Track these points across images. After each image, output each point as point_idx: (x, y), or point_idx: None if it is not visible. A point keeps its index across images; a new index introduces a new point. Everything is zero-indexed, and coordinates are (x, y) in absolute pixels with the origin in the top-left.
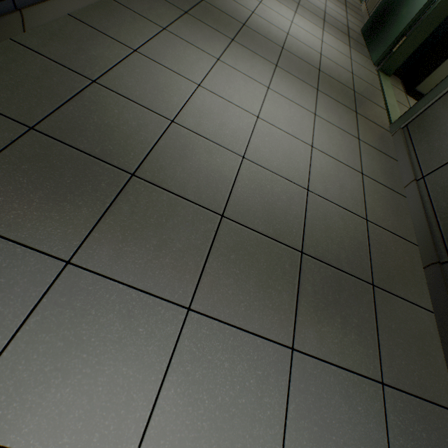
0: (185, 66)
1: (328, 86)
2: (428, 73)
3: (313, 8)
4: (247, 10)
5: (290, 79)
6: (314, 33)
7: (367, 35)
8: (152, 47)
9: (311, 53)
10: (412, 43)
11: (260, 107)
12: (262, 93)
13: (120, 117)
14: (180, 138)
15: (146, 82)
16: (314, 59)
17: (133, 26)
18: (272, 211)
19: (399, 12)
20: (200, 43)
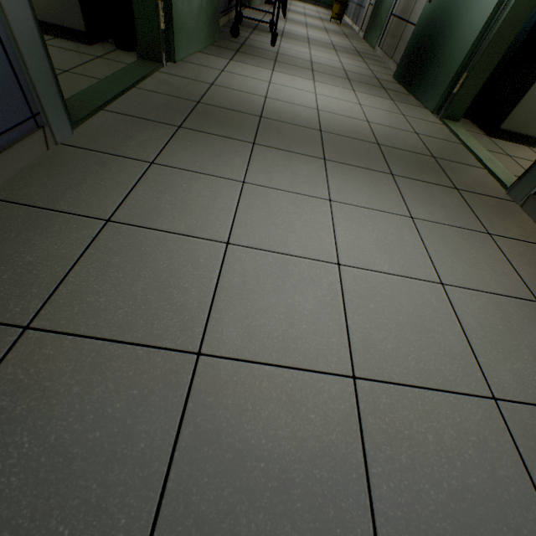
0: (196, 216)
1: (401, 163)
2: (510, 106)
3: (330, 69)
4: (258, 97)
5: (350, 173)
6: (347, 98)
7: (405, 81)
8: (136, 203)
9: (357, 124)
10: (477, 78)
11: (334, 241)
12: (325, 214)
13: (86, 401)
14: (224, 393)
15: (134, 280)
16: (364, 131)
17: (101, 177)
18: (473, 517)
19: (442, 48)
20: (210, 166)
